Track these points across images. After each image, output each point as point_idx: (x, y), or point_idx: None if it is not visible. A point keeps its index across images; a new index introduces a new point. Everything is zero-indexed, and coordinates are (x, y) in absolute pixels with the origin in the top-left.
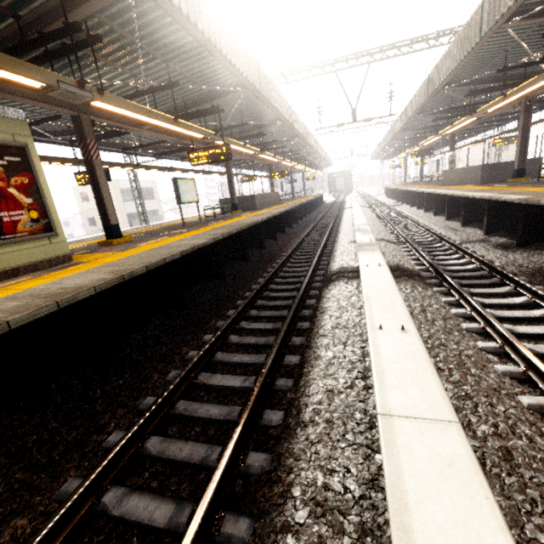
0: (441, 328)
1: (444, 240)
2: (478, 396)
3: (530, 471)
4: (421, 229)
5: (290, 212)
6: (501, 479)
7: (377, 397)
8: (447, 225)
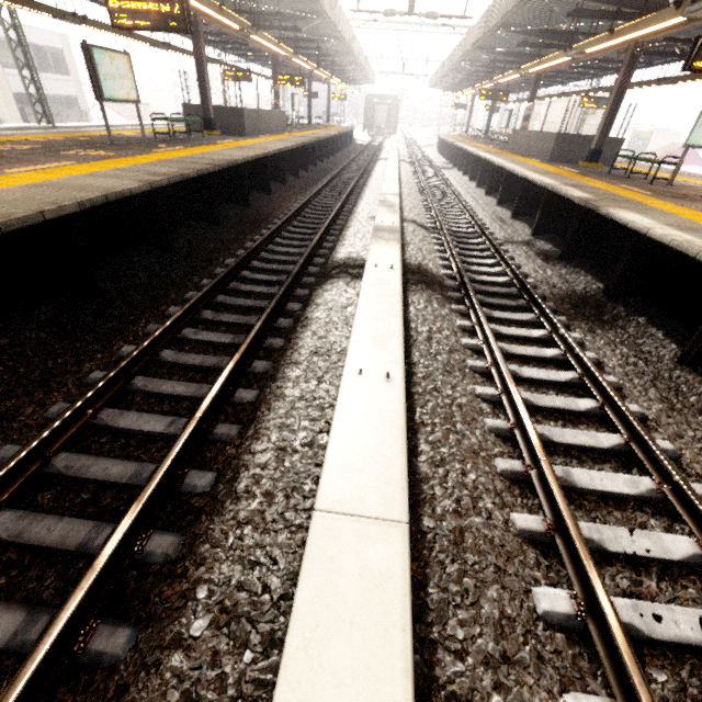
0: (442, 366)
1: (486, 236)
2: (454, 462)
3: (475, 556)
4: (464, 212)
5: (297, 152)
6: (443, 567)
7: (322, 483)
8: (496, 213)
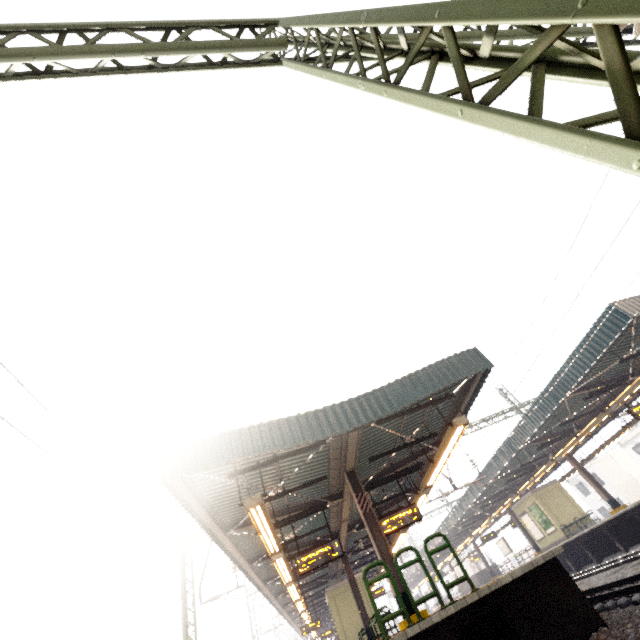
0: None
1: None
2: None
3: None
4: None
5: None
6: None
7: None
8: None
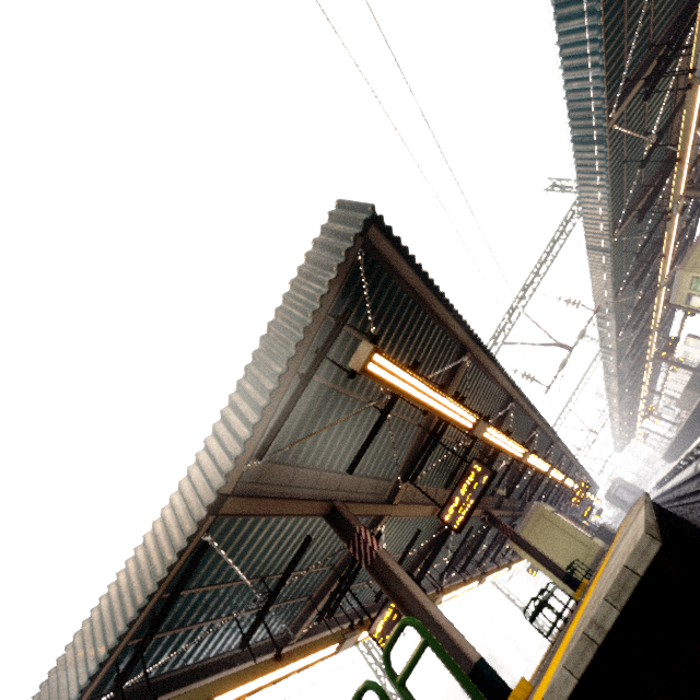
0: None
1: None
2: None
3: None
4: None
5: None
6: None
7: None
8: None
